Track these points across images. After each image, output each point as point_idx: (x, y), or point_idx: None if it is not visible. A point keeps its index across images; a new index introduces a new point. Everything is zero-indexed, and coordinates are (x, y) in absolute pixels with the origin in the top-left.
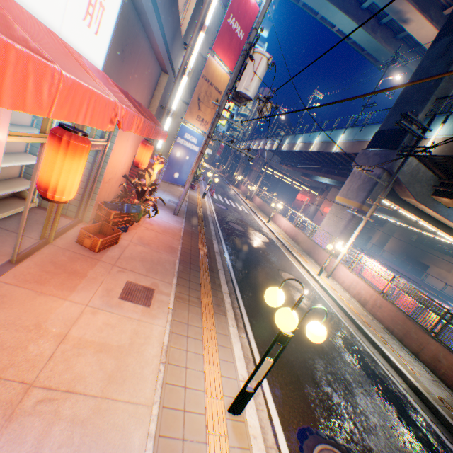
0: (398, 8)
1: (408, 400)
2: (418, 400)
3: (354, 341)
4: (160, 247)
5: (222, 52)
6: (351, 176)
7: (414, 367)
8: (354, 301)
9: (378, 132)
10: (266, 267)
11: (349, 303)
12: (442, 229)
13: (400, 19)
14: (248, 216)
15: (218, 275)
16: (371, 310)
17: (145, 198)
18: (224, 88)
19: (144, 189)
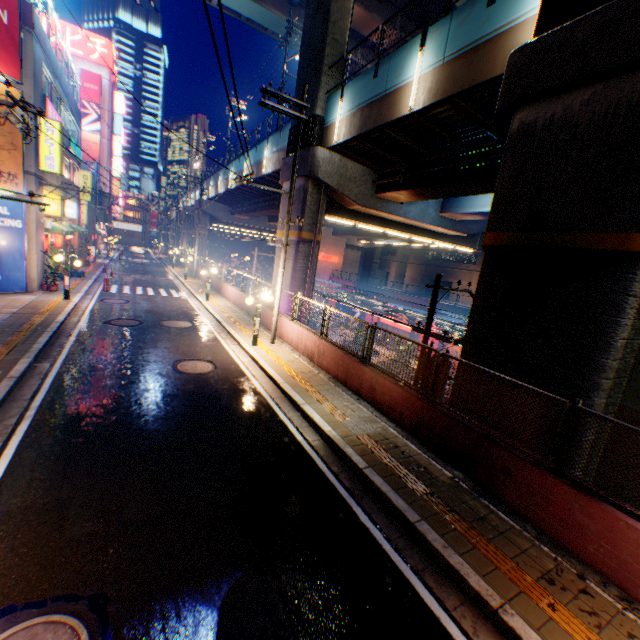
0: None
1: (311, 459)
2: (329, 453)
3: (265, 414)
4: None
5: None
6: (282, 199)
7: (347, 411)
8: (304, 359)
9: (290, 130)
10: (147, 366)
11: (289, 365)
12: (413, 233)
13: None
14: (173, 301)
15: None
16: (319, 361)
17: None
18: None
19: None
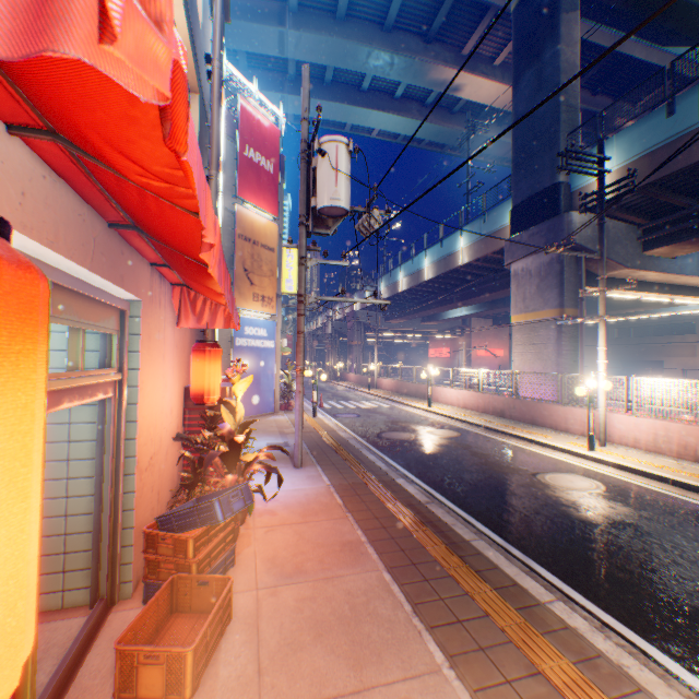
0: (440, 78)
1: None
2: None
3: None
4: (325, 560)
5: (253, 196)
6: (515, 280)
7: None
8: (689, 463)
9: (514, 208)
10: (515, 482)
11: (692, 472)
12: (679, 293)
13: (450, 89)
14: (394, 410)
15: (486, 559)
16: None
17: (238, 462)
18: (275, 242)
19: (239, 441)
